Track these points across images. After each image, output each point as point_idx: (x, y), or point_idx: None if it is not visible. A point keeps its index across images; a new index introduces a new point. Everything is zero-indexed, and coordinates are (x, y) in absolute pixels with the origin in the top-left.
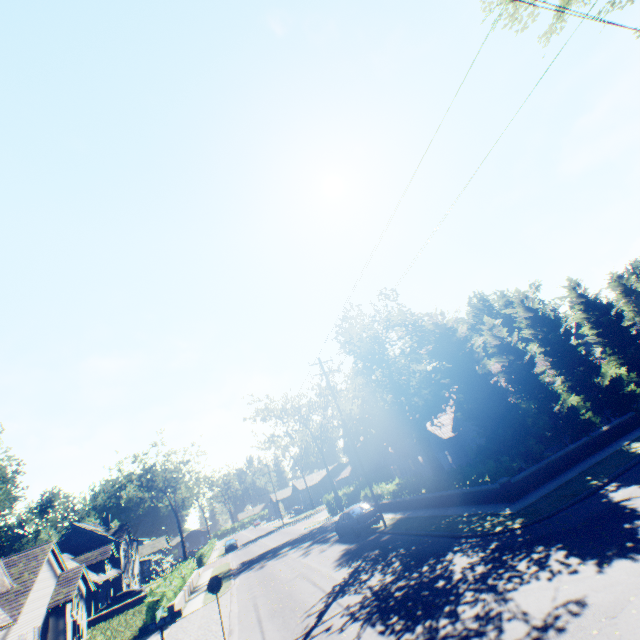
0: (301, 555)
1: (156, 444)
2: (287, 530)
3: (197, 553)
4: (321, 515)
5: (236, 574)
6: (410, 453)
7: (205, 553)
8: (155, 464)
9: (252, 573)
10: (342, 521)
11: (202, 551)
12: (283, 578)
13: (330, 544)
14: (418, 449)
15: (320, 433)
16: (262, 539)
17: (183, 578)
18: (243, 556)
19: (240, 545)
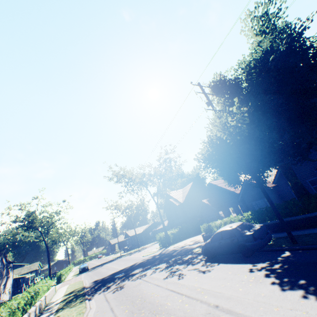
0: (170, 276)
1: (37, 197)
2: (126, 258)
3: (57, 273)
4: (151, 249)
5: (90, 294)
6: (222, 206)
7: (64, 273)
8: (35, 211)
9: (110, 295)
10: (219, 240)
11: (61, 272)
12: (179, 313)
13: (205, 265)
14: (237, 199)
15: (158, 191)
16: (107, 264)
17: (35, 296)
18: (94, 276)
19: (90, 268)
